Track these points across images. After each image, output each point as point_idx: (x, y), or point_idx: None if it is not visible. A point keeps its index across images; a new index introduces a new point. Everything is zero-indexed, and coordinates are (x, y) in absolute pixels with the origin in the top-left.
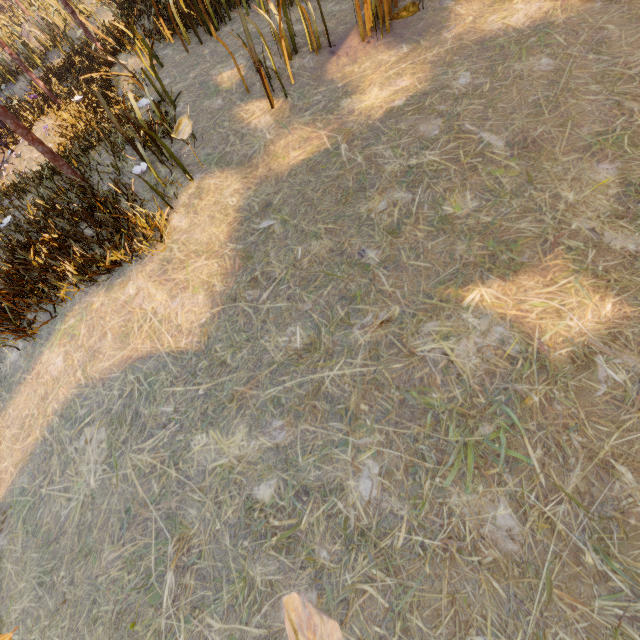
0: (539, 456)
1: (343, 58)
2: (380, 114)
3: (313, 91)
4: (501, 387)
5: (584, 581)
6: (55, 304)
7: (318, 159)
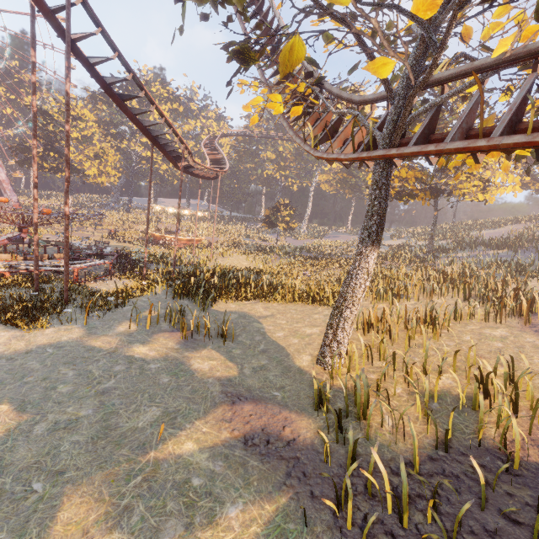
0: None
1: (169, 335)
2: (129, 354)
3: (144, 335)
4: None
5: None
6: None
7: (96, 349)
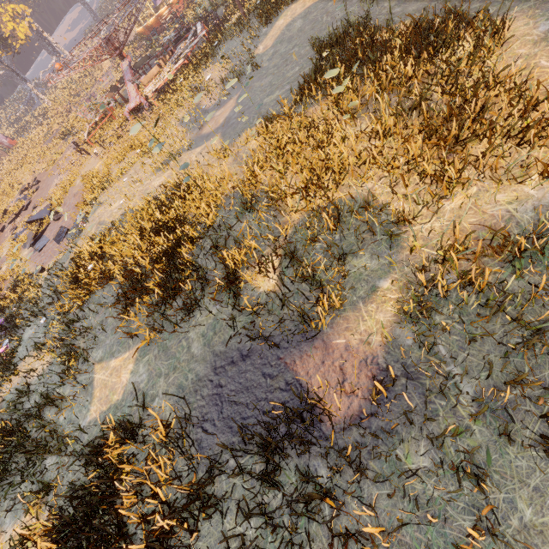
0: None
1: None
2: None
3: None
4: None
5: None
6: (279, 11)
7: None
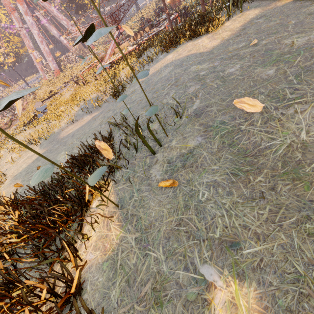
0: (300, 60)
1: None
2: None
3: None
4: (306, 47)
5: (282, 82)
6: (178, 43)
7: None
